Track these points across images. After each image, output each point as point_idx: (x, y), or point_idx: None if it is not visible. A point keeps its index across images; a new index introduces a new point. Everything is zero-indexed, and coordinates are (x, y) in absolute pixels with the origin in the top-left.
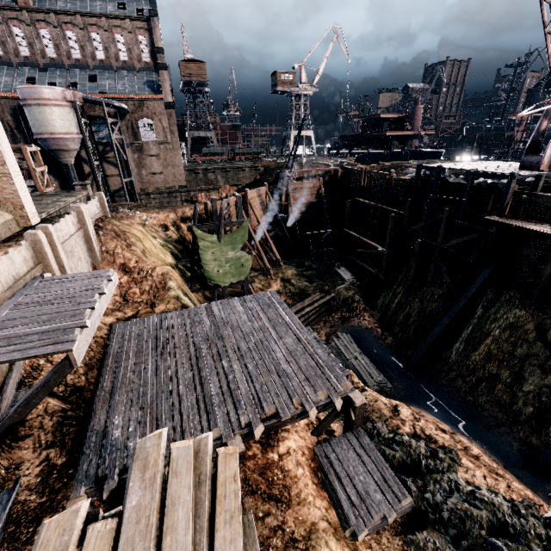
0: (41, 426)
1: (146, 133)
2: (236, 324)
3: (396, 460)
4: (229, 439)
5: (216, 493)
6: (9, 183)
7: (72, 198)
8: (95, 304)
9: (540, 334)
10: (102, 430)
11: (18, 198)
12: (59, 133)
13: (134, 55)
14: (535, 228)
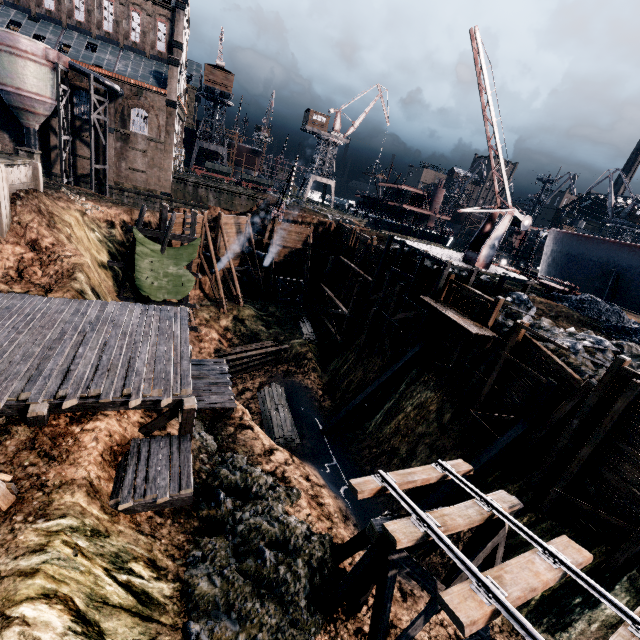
0: None
1: (138, 124)
2: (121, 323)
3: (228, 480)
4: (34, 402)
5: None
6: None
7: (6, 160)
8: None
9: (438, 416)
10: None
11: None
12: (28, 91)
13: (148, 40)
14: (448, 314)
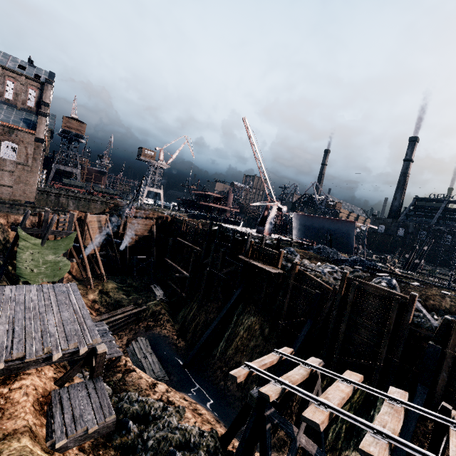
0: None
1: (7, 152)
2: (23, 301)
3: (130, 411)
4: None
5: None
6: None
7: None
8: None
9: (261, 331)
10: None
11: None
12: None
13: (20, 99)
14: (256, 263)
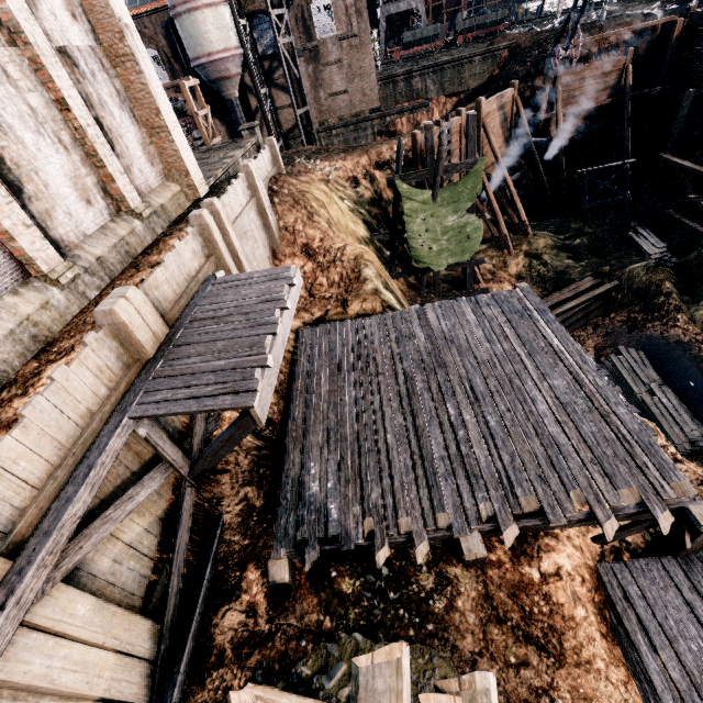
0: (235, 461)
1: (322, 23)
2: (465, 344)
3: None
4: (463, 535)
5: None
6: (168, 141)
7: (240, 151)
8: (277, 327)
9: None
10: (298, 478)
11: (181, 161)
12: (217, 51)
13: None
14: None
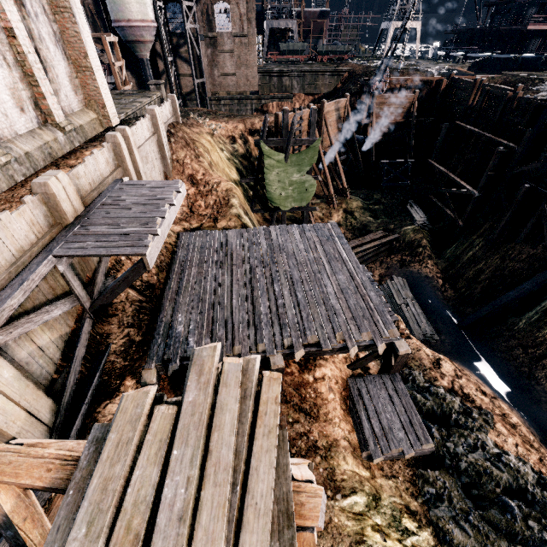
0: (124, 310)
1: (222, 21)
2: (291, 251)
3: (426, 407)
4: (272, 355)
5: (258, 409)
6: (91, 79)
7: (147, 99)
8: (166, 214)
9: None
10: (169, 323)
11: (100, 96)
12: (135, 20)
13: None
14: None
